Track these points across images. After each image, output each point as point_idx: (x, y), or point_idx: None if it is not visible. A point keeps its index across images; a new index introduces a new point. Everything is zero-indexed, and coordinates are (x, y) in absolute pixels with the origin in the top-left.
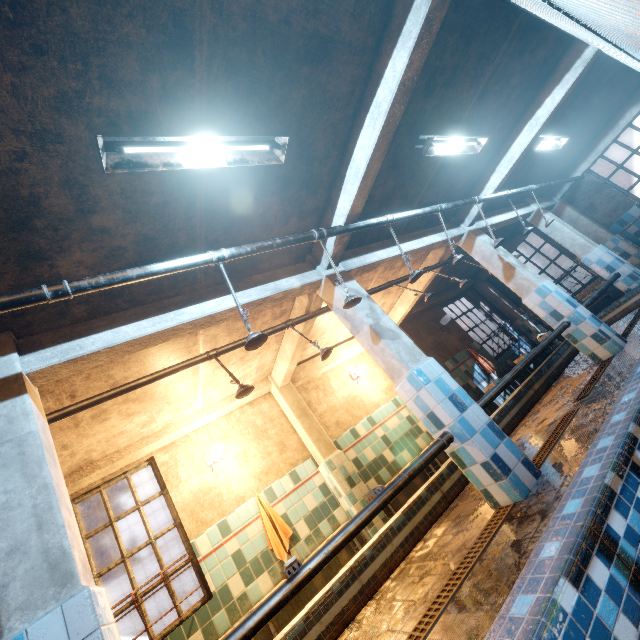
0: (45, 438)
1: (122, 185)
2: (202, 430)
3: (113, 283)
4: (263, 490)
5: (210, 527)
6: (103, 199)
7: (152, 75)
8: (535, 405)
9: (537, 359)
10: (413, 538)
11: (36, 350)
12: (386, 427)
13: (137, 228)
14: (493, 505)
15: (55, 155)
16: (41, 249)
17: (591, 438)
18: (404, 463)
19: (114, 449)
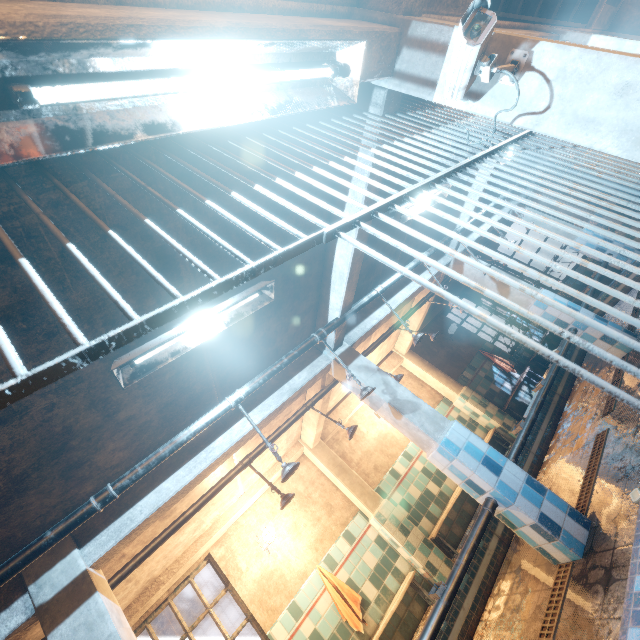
0: (123, 630)
1: (138, 381)
2: (249, 512)
3: (150, 469)
4: (322, 559)
5: (281, 613)
6: (124, 398)
7: (147, 299)
8: (563, 412)
9: (552, 343)
10: (482, 596)
11: (92, 537)
12: (423, 458)
13: (157, 402)
14: (552, 561)
15: (78, 392)
16: (79, 458)
17: (629, 479)
18: (450, 492)
19: (172, 560)
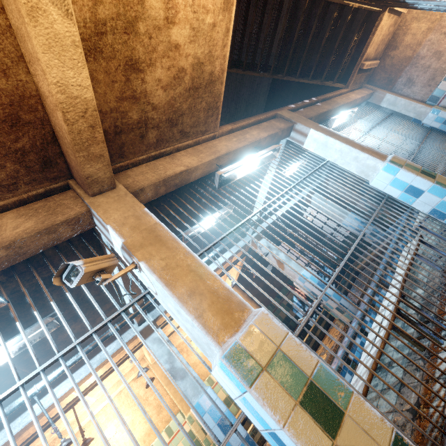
0: None
1: None
2: (101, 412)
3: None
4: None
5: None
6: None
7: None
8: (317, 350)
9: (337, 278)
10: None
11: None
12: None
13: None
14: None
15: None
16: None
17: None
18: None
19: None
